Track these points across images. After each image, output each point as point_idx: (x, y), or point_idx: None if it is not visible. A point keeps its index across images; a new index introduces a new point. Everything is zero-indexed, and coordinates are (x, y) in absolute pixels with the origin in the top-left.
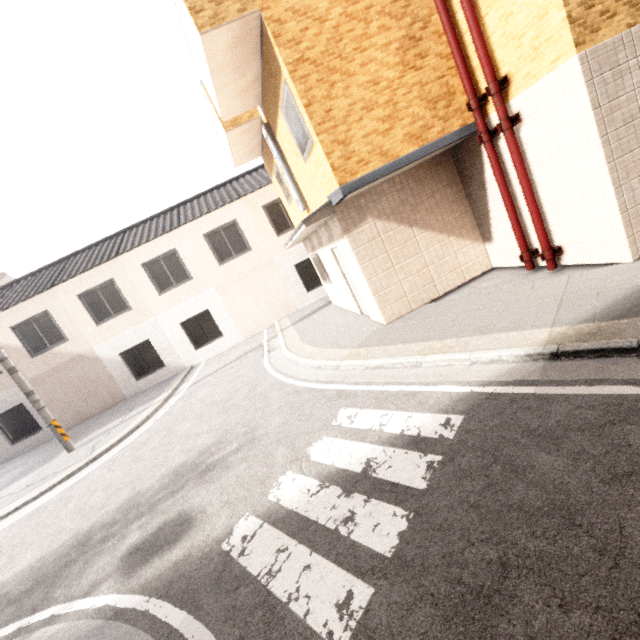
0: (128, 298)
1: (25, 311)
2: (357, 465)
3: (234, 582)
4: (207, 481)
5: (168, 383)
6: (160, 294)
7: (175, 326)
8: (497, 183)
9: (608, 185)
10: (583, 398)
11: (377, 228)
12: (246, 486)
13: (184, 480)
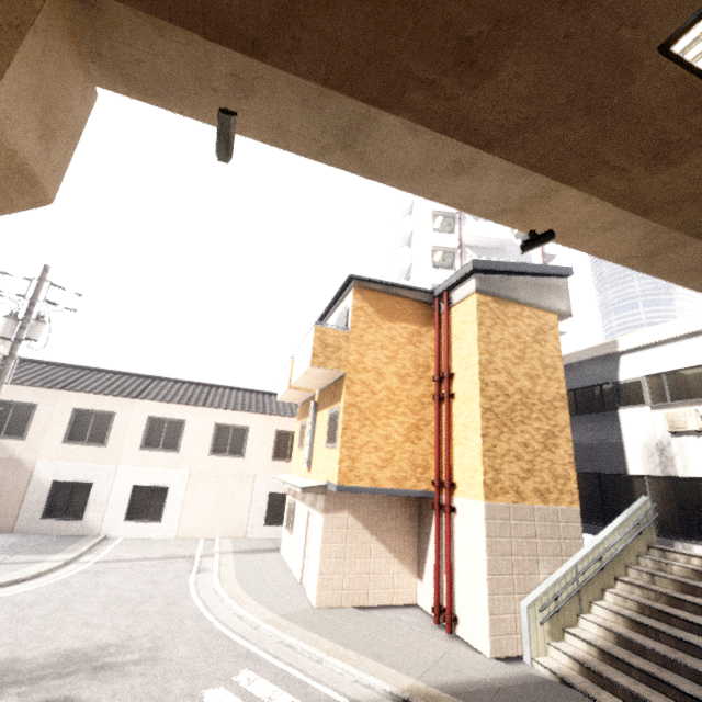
0: (112, 436)
1: (19, 394)
2: None
3: None
4: (101, 679)
5: (72, 542)
6: (141, 449)
7: (128, 485)
8: (434, 541)
9: (485, 589)
10: None
11: (348, 521)
12: (139, 699)
13: (75, 667)
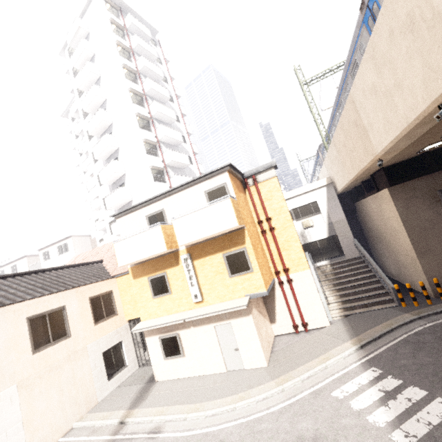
0: None
1: None
2: (380, 394)
3: (431, 438)
4: None
5: None
6: None
7: None
8: (285, 299)
9: (320, 302)
10: (383, 351)
11: (255, 312)
12: (365, 438)
13: None
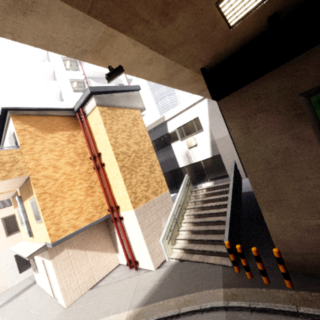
0: None
1: None
2: None
3: None
4: None
5: None
6: None
7: None
8: (118, 236)
9: (145, 246)
10: None
11: (69, 253)
12: None
13: None
